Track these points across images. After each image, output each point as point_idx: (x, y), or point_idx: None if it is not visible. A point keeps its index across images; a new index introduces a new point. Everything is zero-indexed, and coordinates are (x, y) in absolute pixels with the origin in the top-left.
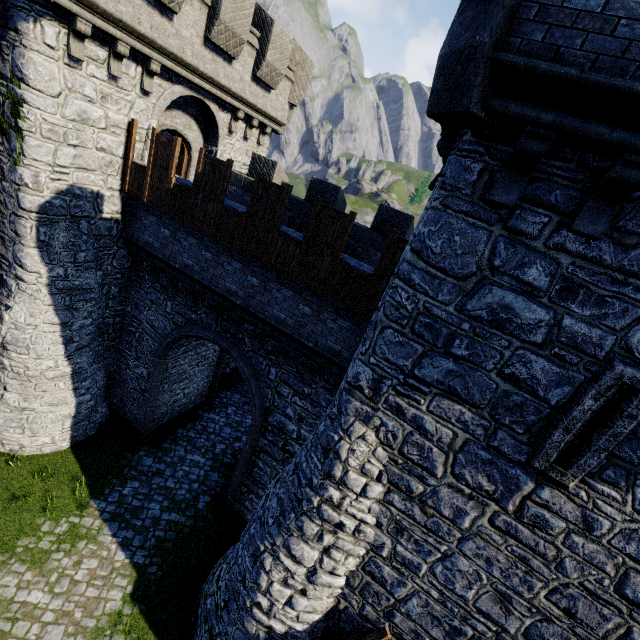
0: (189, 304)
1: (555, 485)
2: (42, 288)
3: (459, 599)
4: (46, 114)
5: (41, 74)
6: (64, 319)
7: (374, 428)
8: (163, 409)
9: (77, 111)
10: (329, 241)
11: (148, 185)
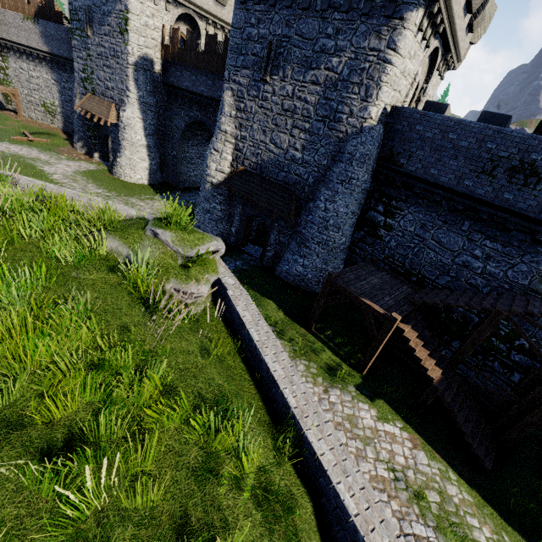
0: (189, 107)
1: (267, 83)
2: (136, 101)
3: (256, 141)
4: (135, 23)
5: (133, 7)
6: (143, 118)
7: (231, 91)
8: (185, 177)
9: (144, 22)
10: None
11: (170, 53)
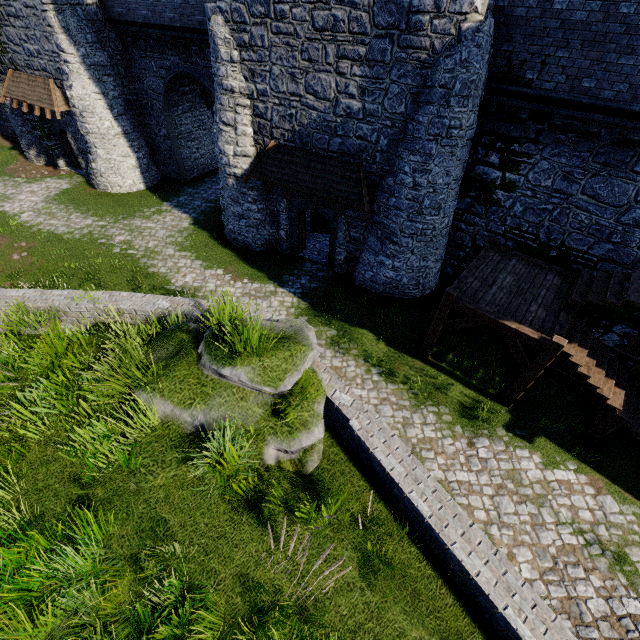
0: (161, 53)
1: None
2: (80, 66)
3: (284, 95)
4: None
5: None
6: (101, 90)
7: (220, 15)
8: (189, 163)
9: None
10: None
11: None
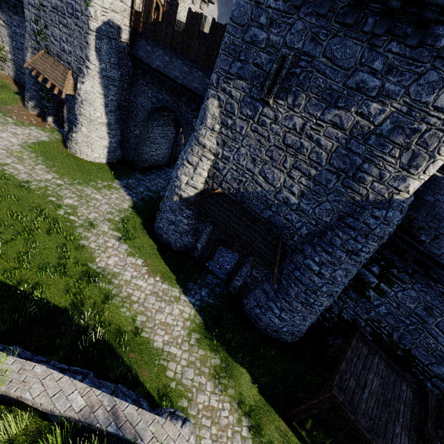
0: (159, 89)
1: (268, 105)
2: (96, 74)
3: (241, 167)
4: None
5: None
6: (105, 93)
7: (217, 100)
8: (146, 157)
9: None
10: (217, 41)
11: (142, 22)
